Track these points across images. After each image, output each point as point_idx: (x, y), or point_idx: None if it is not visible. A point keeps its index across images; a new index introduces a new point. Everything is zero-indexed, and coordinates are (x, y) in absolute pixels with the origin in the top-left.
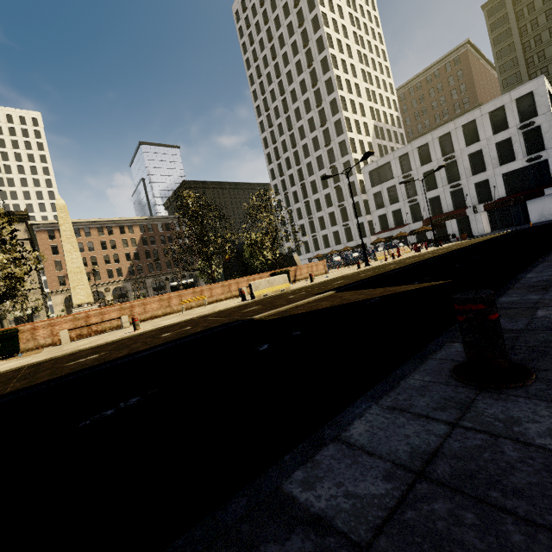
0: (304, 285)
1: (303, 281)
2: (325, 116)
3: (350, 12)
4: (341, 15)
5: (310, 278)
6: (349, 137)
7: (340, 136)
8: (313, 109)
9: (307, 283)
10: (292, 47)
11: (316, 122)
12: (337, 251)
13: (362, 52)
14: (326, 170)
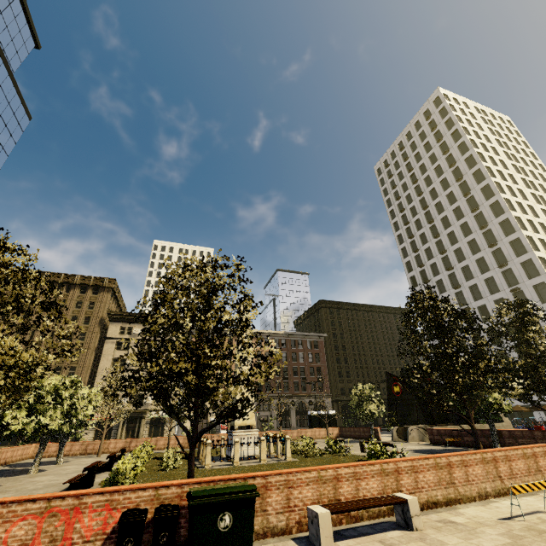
0: None
1: None
2: (493, 237)
3: (504, 150)
4: (496, 153)
5: None
6: (537, 256)
7: (521, 256)
8: (474, 231)
9: None
10: (441, 184)
11: (479, 243)
12: None
13: (526, 179)
14: (503, 293)
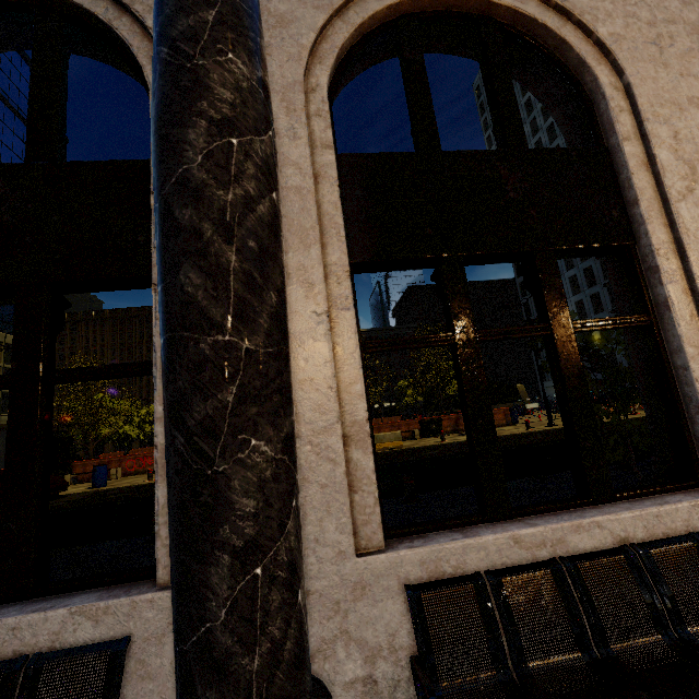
0: (425, 444)
1: (455, 435)
2: None
3: None
4: None
5: (440, 436)
6: None
7: None
8: None
9: (437, 441)
10: (543, 110)
11: None
12: (597, 381)
13: None
14: (592, 260)
